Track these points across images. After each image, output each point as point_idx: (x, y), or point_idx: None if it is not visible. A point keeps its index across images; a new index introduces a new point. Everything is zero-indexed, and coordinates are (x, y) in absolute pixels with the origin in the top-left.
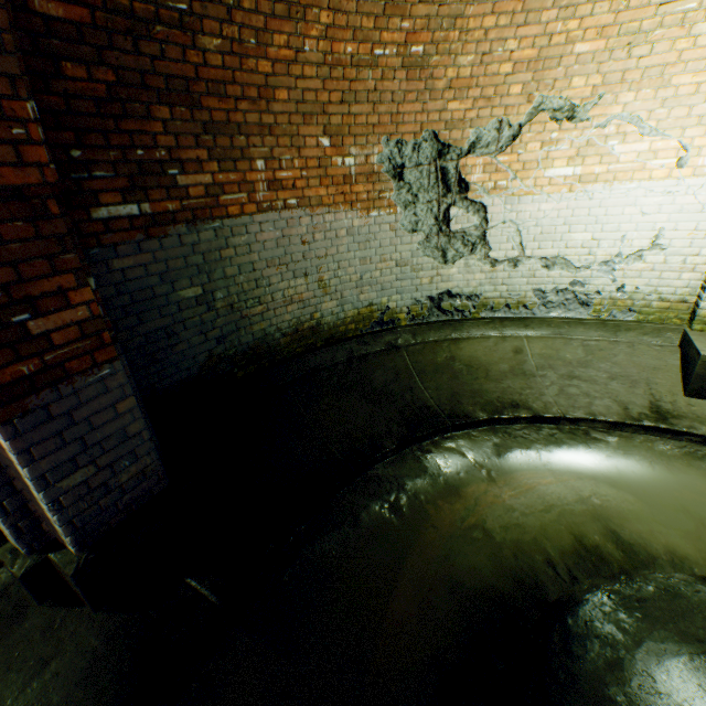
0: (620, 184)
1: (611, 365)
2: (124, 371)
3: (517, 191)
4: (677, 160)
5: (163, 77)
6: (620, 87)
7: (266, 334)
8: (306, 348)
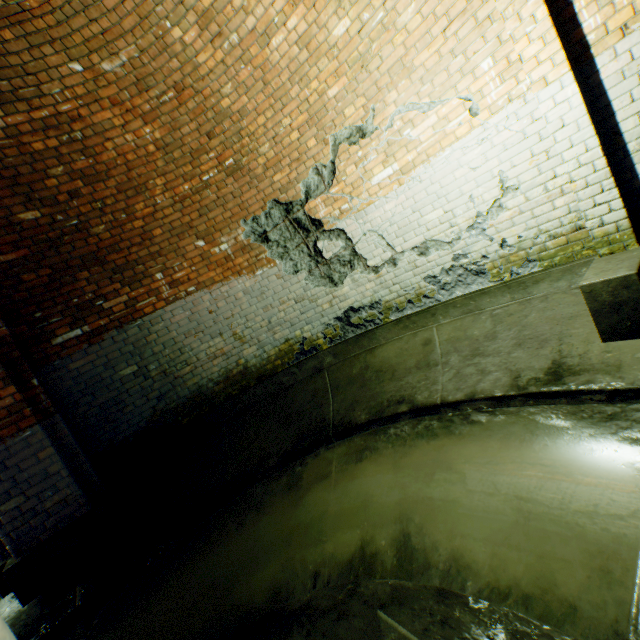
0: (436, 157)
1: (520, 329)
2: (42, 431)
3: (360, 206)
4: (469, 111)
5: (79, 258)
6: (381, 94)
7: (200, 386)
8: (241, 389)
